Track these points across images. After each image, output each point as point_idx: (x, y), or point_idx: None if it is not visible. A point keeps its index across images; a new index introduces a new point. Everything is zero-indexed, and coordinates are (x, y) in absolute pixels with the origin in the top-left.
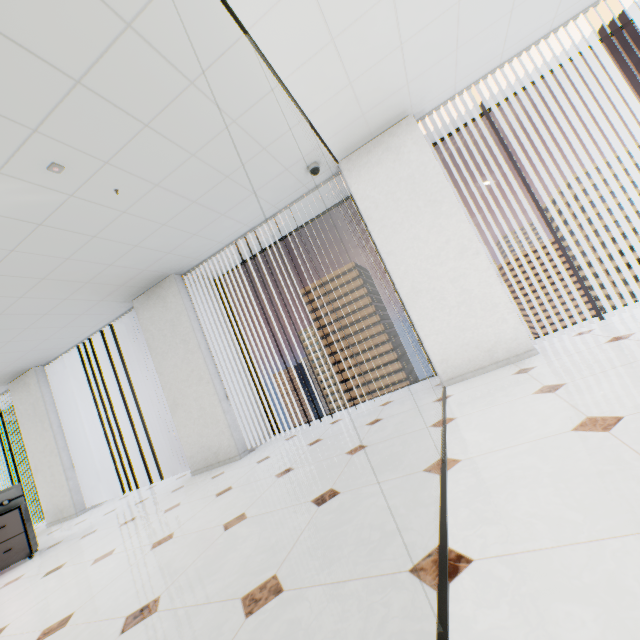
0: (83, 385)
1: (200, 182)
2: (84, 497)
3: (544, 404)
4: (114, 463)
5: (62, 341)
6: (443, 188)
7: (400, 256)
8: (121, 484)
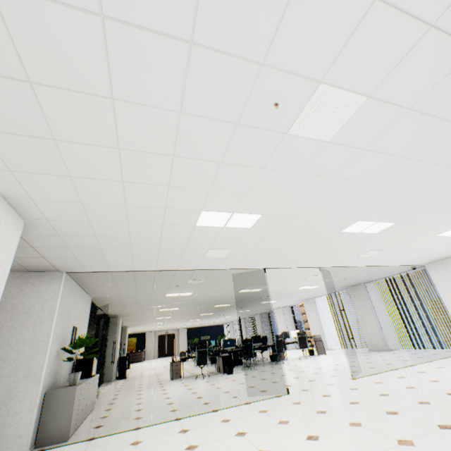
0: (324, 306)
1: (374, 274)
2: (327, 345)
3: None
4: (334, 337)
5: (323, 294)
6: None
7: (449, 302)
8: (337, 345)
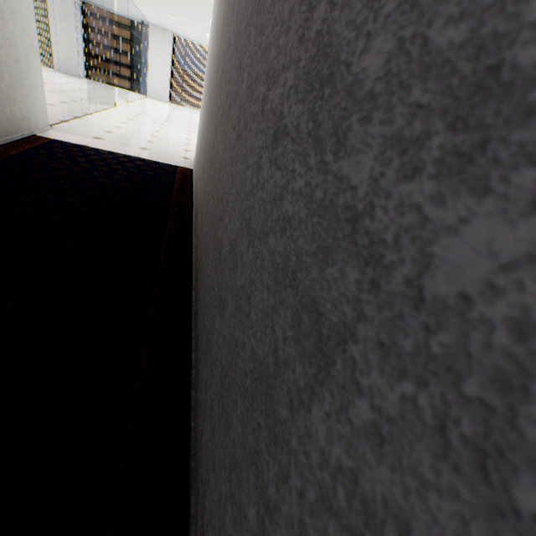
0: None
1: (114, 7)
2: None
3: (157, 103)
4: None
5: None
6: (169, 57)
7: (153, 63)
8: None
